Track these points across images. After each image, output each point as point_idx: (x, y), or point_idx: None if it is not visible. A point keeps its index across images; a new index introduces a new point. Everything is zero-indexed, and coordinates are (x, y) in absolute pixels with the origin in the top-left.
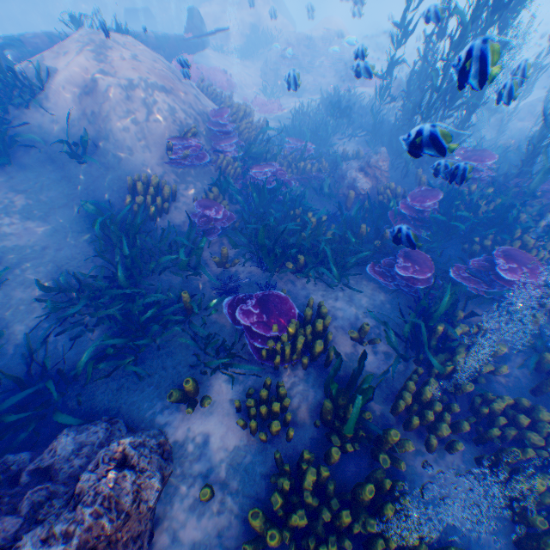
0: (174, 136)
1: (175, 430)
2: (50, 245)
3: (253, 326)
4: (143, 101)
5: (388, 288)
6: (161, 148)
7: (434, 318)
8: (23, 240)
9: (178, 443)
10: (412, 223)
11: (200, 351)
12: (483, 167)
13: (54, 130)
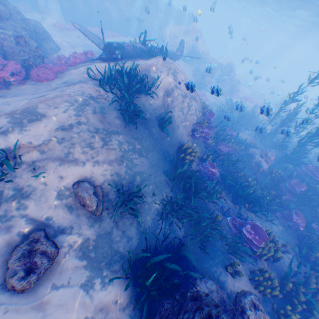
0: (197, 124)
1: (228, 285)
2: (151, 172)
3: (253, 240)
4: (187, 104)
5: (282, 224)
6: (189, 127)
7: (316, 249)
8: (141, 168)
9: (232, 291)
10: (288, 193)
11: (223, 245)
12: (318, 175)
13: (149, 108)
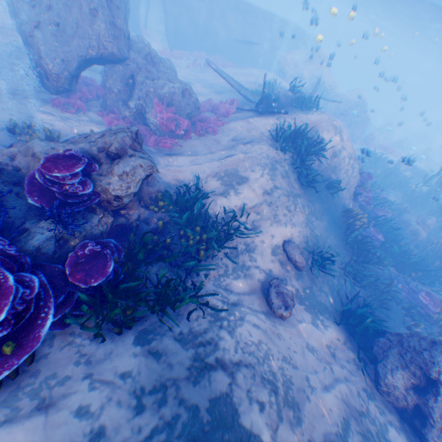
0: (359, 187)
1: None
2: (326, 236)
3: (428, 305)
4: (350, 165)
5: None
6: (350, 190)
7: None
8: (318, 231)
9: None
10: None
11: (398, 308)
12: None
13: (317, 170)
